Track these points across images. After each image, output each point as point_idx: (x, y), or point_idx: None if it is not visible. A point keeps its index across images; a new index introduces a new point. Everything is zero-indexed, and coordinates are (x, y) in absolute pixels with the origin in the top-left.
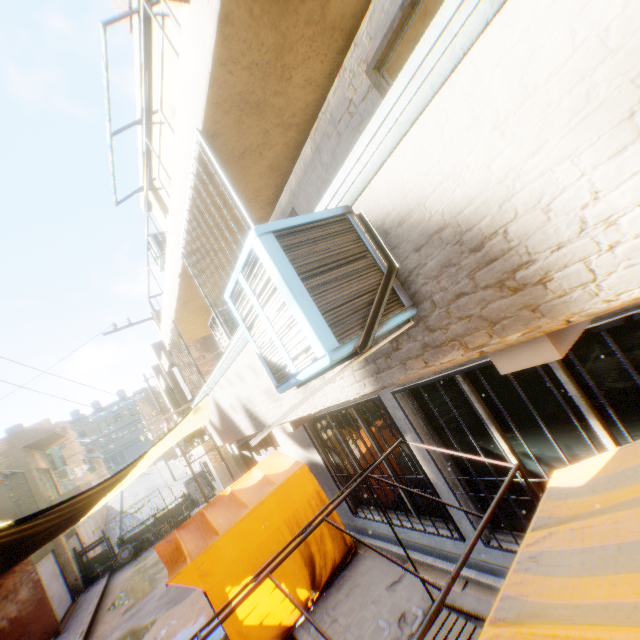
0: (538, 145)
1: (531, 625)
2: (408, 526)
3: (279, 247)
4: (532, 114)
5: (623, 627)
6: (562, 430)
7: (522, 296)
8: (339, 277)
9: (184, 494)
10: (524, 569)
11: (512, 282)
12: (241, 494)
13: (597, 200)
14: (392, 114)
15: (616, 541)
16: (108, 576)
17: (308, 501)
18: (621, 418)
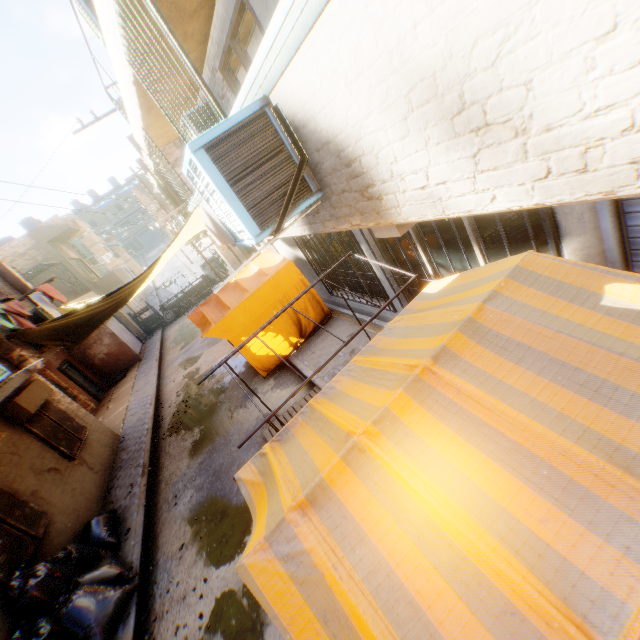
0: (369, 113)
1: (368, 357)
2: (364, 303)
3: (210, 161)
4: (364, 89)
5: (391, 358)
6: (460, 250)
7: (372, 203)
8: (260, 176)
9: (202, 276)
10: (383, 335)
11: (367, 193)
12: (243, 283)
13: (397, 163)
14: (280, 37)
15: (420, 325)
16: (161, 330)
17: (295, 287)
18: (494, 246)
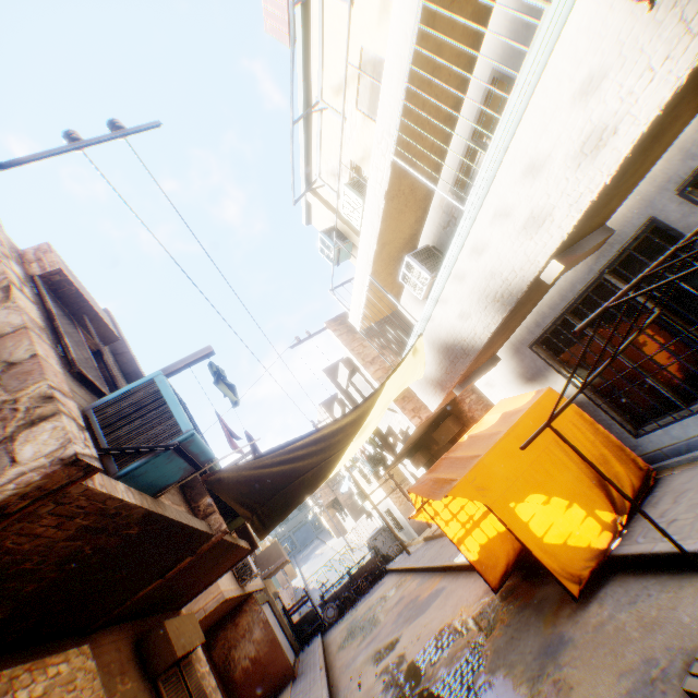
0: None
1: None
2: None
3: None
4: None
5: None
6: None
7: None
8: None
9: (374, 547)
10: None
11: None
12: (484, 432)
13: None
14: None
15: None
16: (320, 634)
17: (570, 423)
18: None
